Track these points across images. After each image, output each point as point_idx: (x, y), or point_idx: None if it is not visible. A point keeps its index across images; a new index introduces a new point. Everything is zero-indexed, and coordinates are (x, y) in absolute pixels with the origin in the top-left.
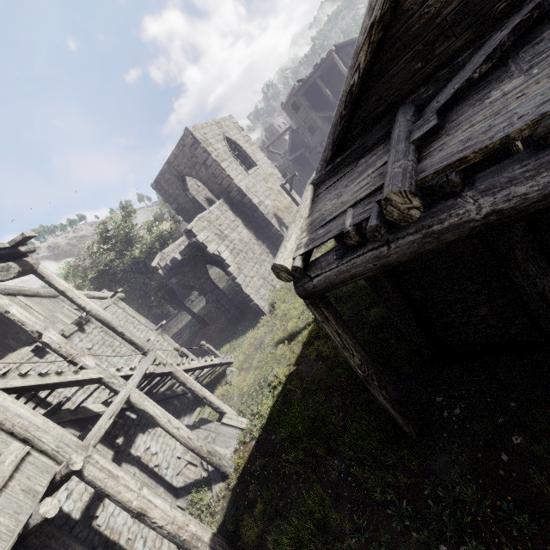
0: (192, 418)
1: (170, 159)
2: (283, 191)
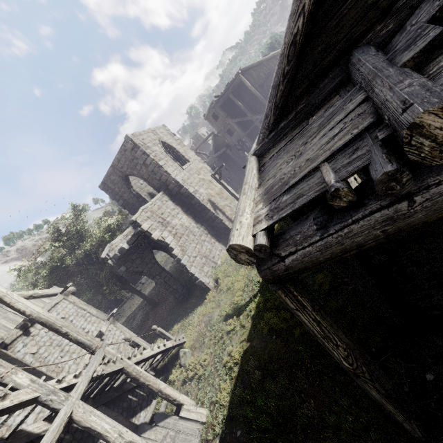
0: (149, 414)
1: (114, 163)
2: (213, 180)
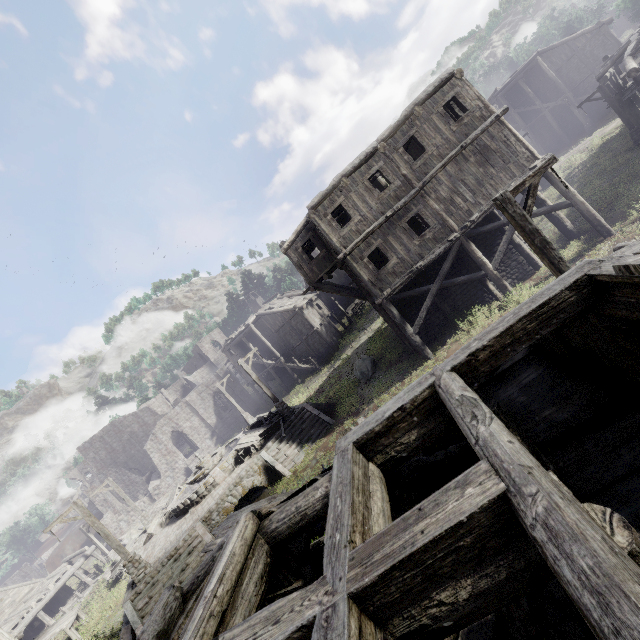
0: None
1: None
2: None
